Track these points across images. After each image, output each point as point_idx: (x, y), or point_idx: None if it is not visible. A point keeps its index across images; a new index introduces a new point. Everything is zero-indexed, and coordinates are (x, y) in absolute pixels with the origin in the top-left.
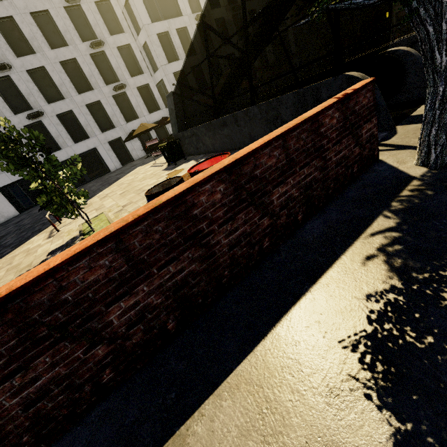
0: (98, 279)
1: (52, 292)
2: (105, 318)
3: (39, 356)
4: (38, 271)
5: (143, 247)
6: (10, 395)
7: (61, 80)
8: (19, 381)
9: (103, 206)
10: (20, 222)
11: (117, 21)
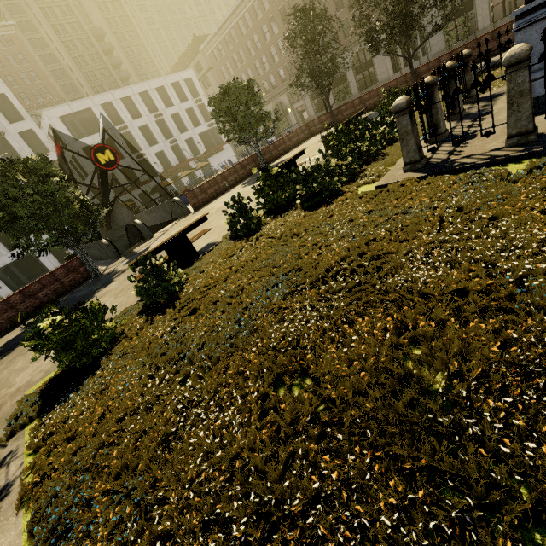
0: None
1: None
2: None
3: None
4: None
5: None
6: None
7: None
8: None
9: None
10: None
11: (42, 143)
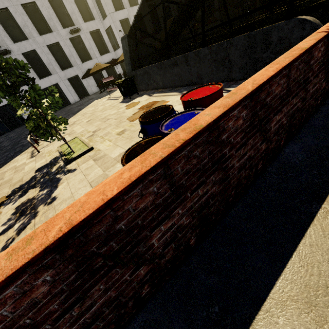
0: (146, 206)
1: (108, 223)
2: (149, 241)
3: (94, 285)
4: (95, 202)
5: (183, 172)
6: (69, 325)
7: (23, 22)
8: (77, 311)
9: (74, 131)
10: (0, 144)
11: None
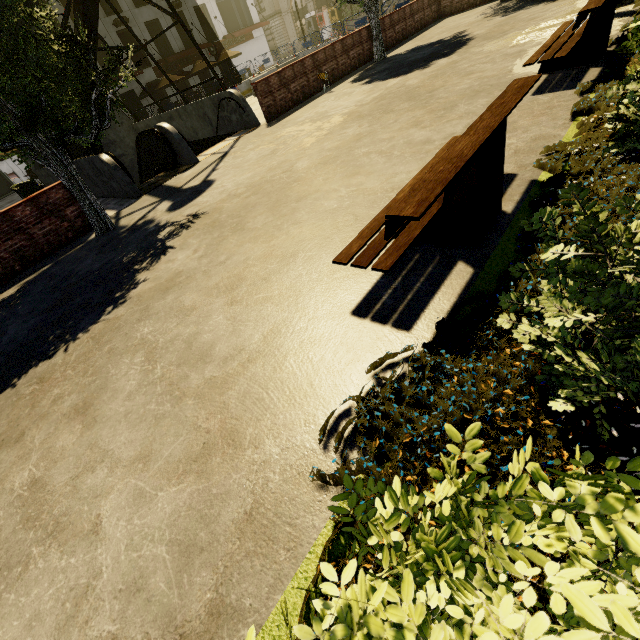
0: None
1: None
2: None
3: None
4: None
5: None
6: None
7: None
8: None
9: None
10: None
11: None
